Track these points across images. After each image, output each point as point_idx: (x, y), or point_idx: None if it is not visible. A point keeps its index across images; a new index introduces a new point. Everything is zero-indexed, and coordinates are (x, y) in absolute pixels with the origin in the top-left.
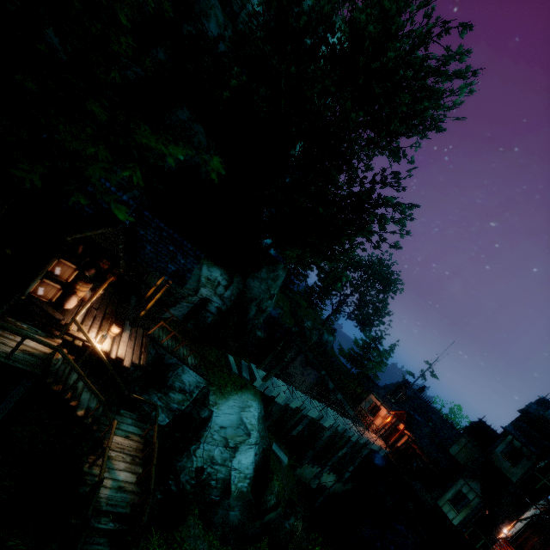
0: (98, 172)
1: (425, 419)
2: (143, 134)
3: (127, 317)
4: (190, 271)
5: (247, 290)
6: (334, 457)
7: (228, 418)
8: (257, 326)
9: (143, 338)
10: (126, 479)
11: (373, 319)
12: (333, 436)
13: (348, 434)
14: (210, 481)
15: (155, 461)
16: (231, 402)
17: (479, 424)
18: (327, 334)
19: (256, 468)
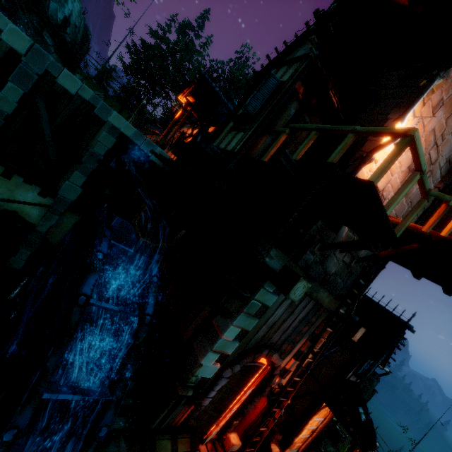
0: None
1: None
2: None
3: None
4: None
5: None
6: None
7: None
8: None
9: None
10: None
11: None
12: None
13: None
14: None
15: None
16: None
17: None
18: None
19: None
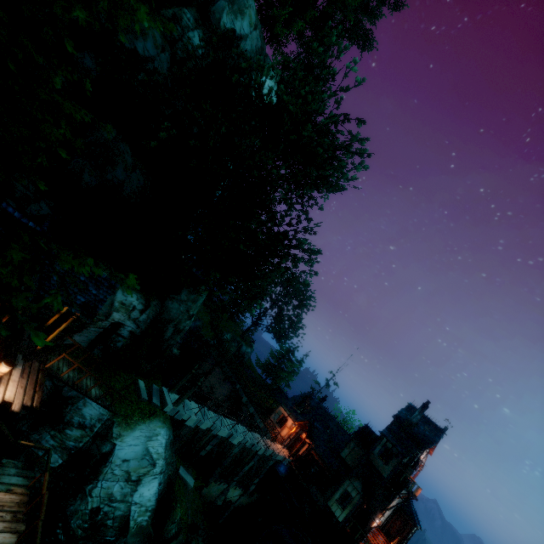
0: (21, 303)
1: (324, 427)
2: (67, 260)
3: (20, 349)
4: (102, 302)
5: (165, 311)
6: (241, 472)
7: (132, 450)
8: (173, 344)
9: (39, 373)
10: (4, 541)
11: (288, 332)
12: (242, 451)
13: (255, 448)
14: (107, 521)
15: (42, 515)
16: (137, 432)
17: (365, 429)
18: (246, 346)
19: (159, 498)
